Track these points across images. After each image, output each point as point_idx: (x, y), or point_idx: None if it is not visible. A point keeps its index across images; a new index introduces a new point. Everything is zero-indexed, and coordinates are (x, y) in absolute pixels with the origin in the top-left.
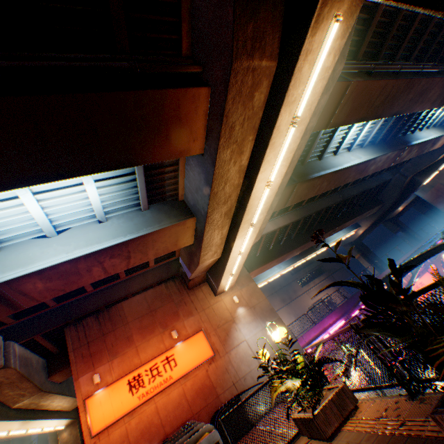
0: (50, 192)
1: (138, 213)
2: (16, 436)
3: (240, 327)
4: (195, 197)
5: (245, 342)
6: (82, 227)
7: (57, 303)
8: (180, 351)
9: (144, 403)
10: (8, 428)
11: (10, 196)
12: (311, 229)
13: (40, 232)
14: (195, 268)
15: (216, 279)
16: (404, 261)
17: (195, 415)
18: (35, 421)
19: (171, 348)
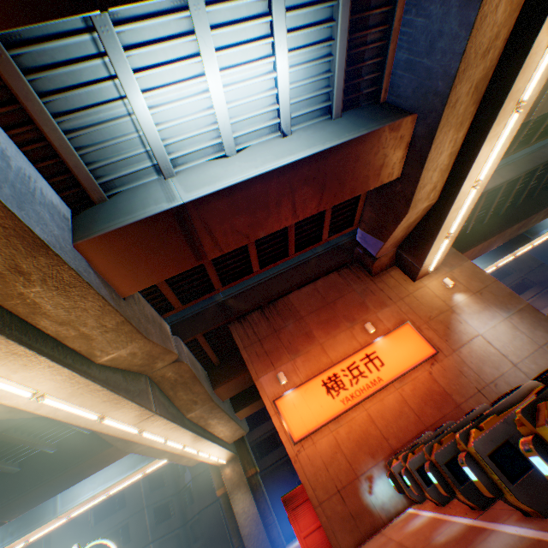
0: (232, 69)
1: (327, 123)
2: (170, 478)
3: (464, 319)
4: (423, 67)
5: (480, 337)
6: (262, 145)
7: (221, 286)
8: (382, 348)
9: (350, 410)
10: (183, 441)
11: (187, 76)
12: (530, 198)
13: (214, 154)
14: (395, 226)
15: (419, 251)
16: None
17: (428, 429)
18: (205, 441)
19: (369, 345)
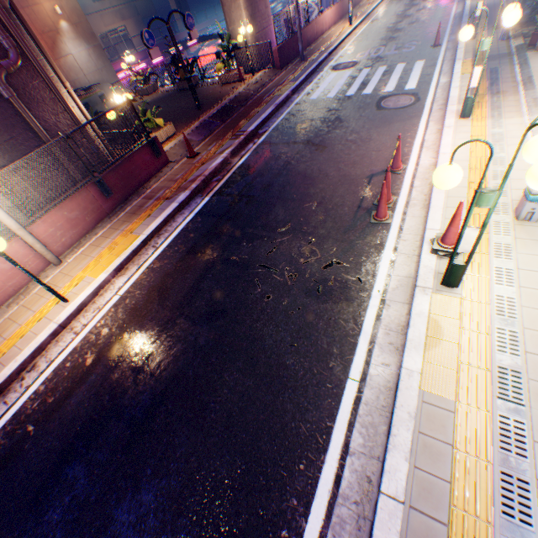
0: None
1: None
2: None
3: (66, 42)
4: None
5: (73, 57)
6: None
7: None
8: None
9: None
10: None
11: None
12: None
13: None
14: None
15: None
16: (200, 35)
17: None
18: None
19: None
